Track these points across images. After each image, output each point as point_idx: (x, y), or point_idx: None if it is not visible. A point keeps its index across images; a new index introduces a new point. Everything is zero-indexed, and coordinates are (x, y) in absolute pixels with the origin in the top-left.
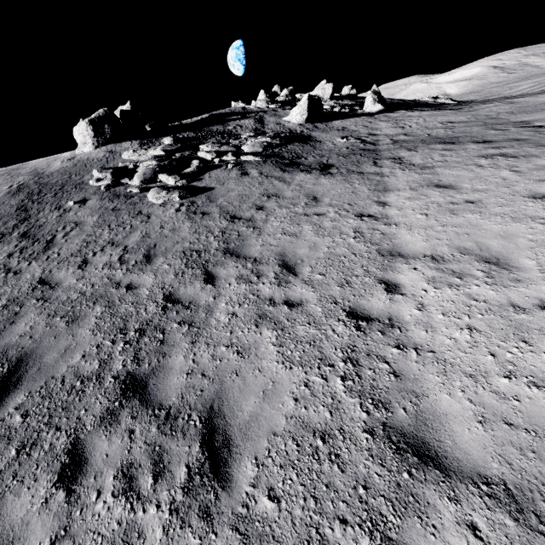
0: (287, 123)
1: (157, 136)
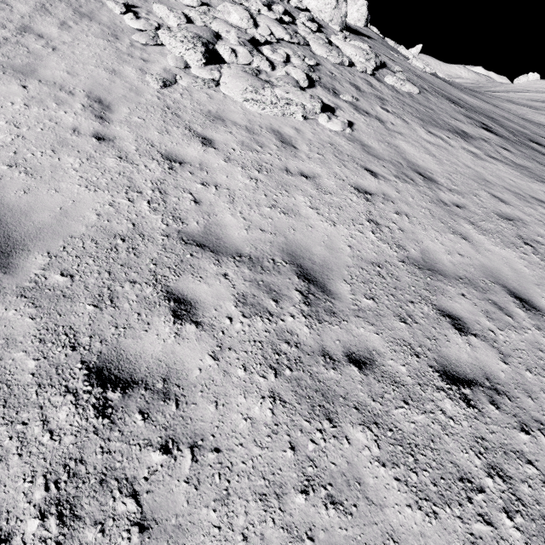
0: None
1: None
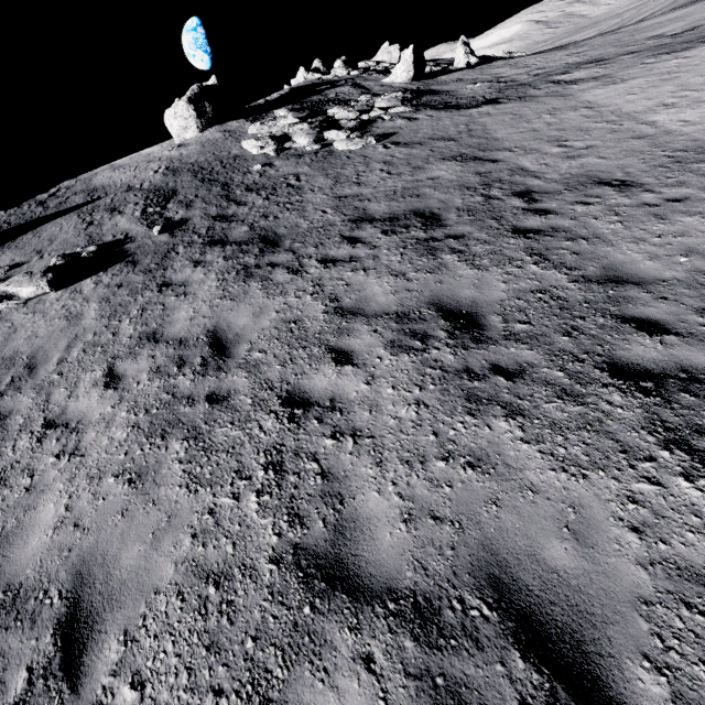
0: (392, 83)
1: (256, 114)
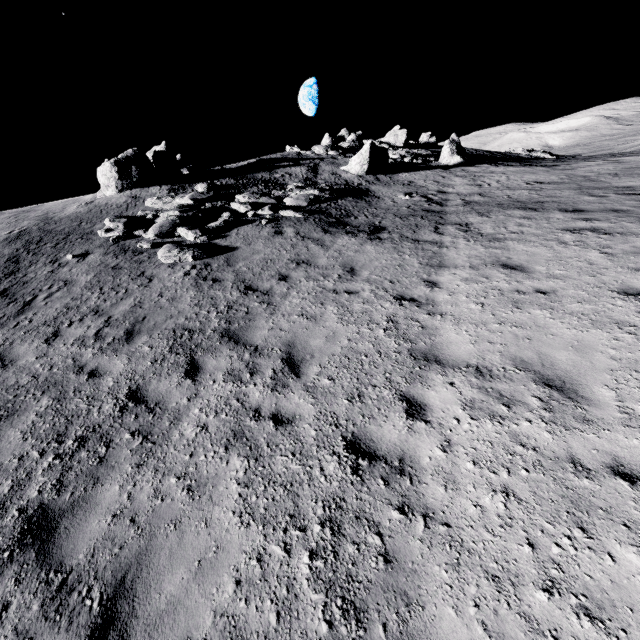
0: (344, 173)
1: (191, 182)
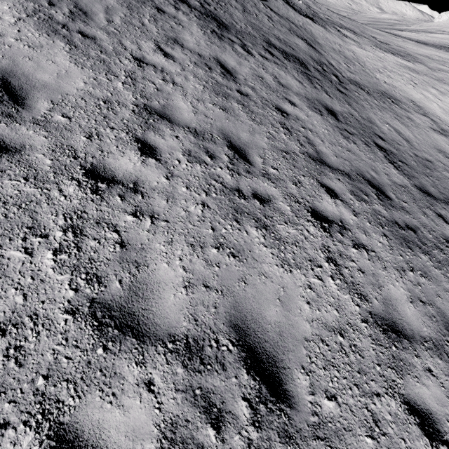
0: None
1: None
